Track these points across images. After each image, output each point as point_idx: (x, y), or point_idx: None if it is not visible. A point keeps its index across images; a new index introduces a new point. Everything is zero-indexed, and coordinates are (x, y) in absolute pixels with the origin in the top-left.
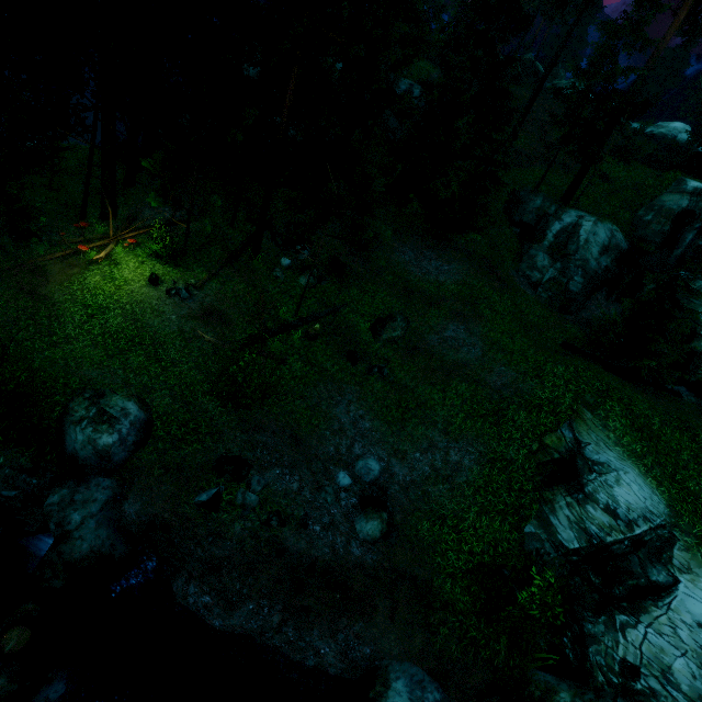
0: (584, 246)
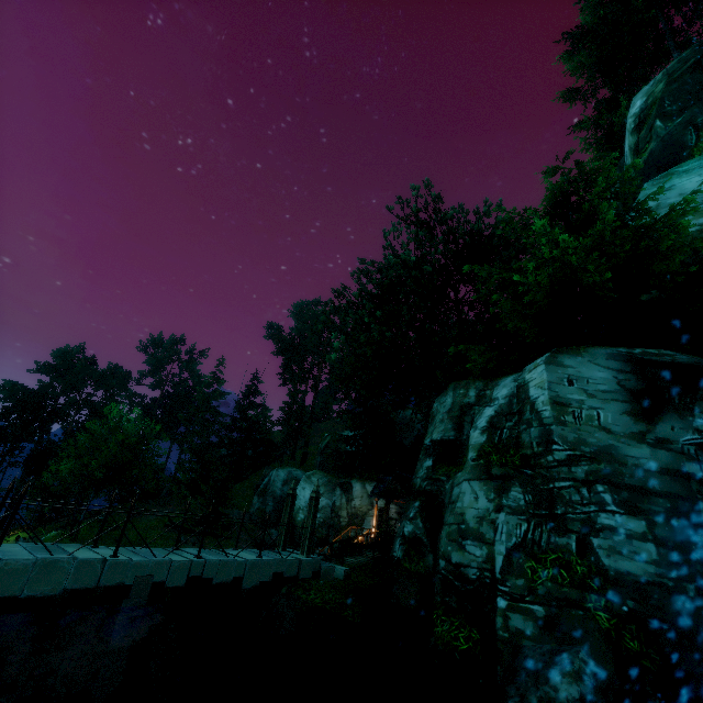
0: (272, 484)
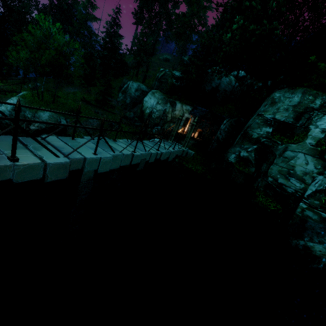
0: (130, 89)
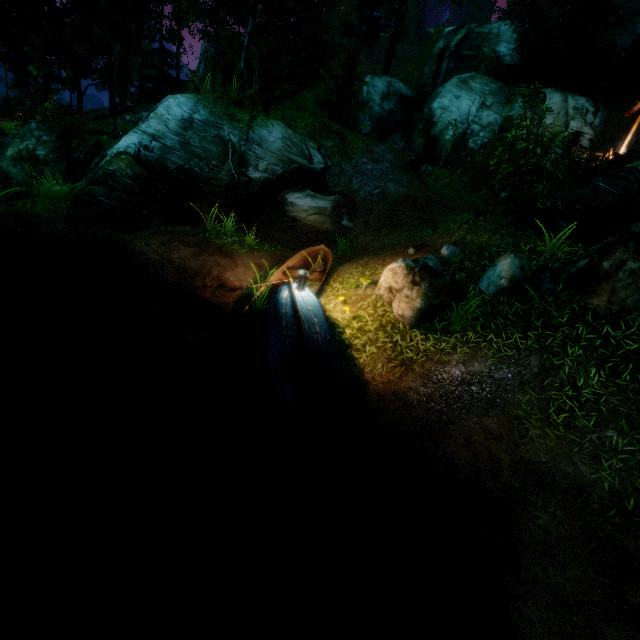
0: (366, 97)
